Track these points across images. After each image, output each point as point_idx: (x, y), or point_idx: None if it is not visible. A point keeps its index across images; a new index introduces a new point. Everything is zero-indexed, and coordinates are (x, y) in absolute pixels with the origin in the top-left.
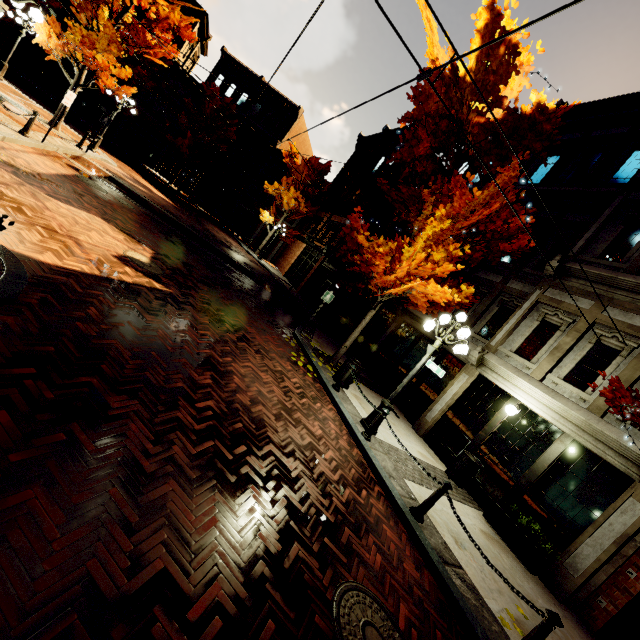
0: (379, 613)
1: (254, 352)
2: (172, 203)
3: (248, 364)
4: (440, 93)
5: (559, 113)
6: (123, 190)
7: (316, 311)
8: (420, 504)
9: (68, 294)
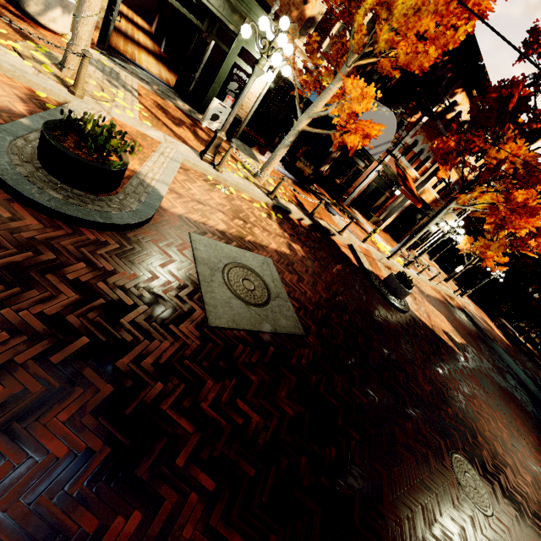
0: (484, 494)
1: (504, 418)
2: (508, 343)
3: (491, 411)
4: None
5: None
6: (468, 318)
7: None
8: None
9: (417, 323)
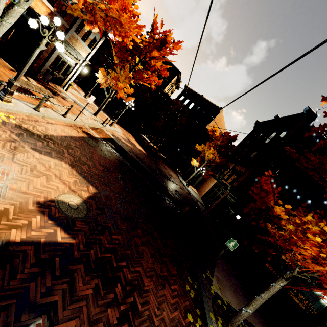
0: None
1: None
2: (144, 152)
3: None
4: None
5: None
6: (113, 145)
7: (219, 254)
8: None
9: None
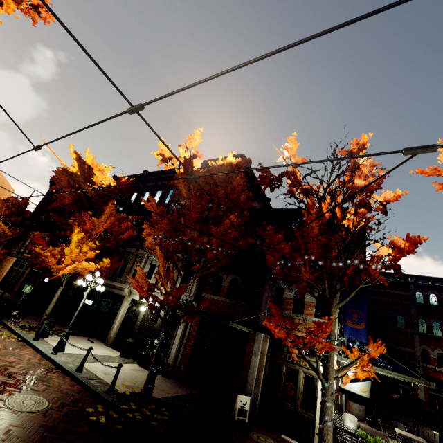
0: (35, 397)
1: None
2: None
3: None
4: (67, 179)
5: (127, 183)
6: None
7: (19, 301)
8: (80, 364)
9: None
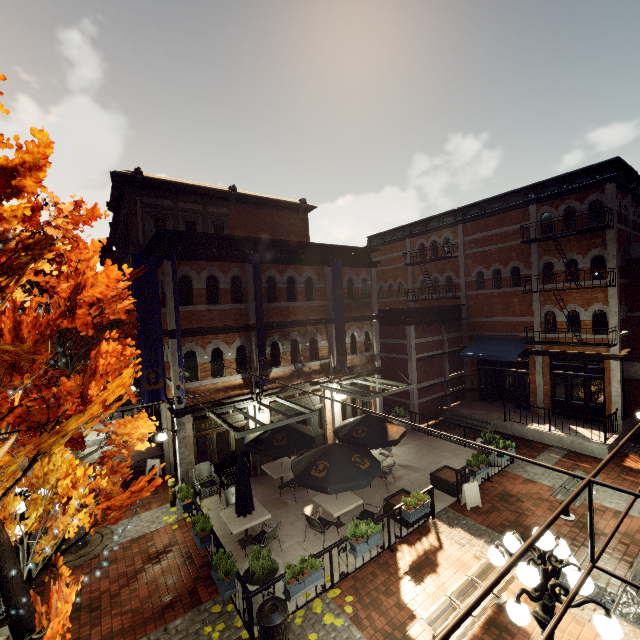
0: None
1: None
2: None
3: None
4: None
5: None
6: None
7: None
8: None
9: None
